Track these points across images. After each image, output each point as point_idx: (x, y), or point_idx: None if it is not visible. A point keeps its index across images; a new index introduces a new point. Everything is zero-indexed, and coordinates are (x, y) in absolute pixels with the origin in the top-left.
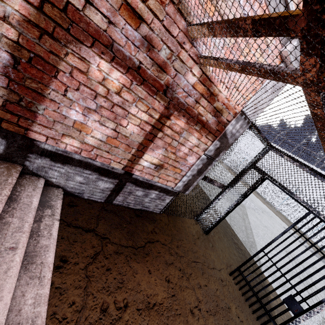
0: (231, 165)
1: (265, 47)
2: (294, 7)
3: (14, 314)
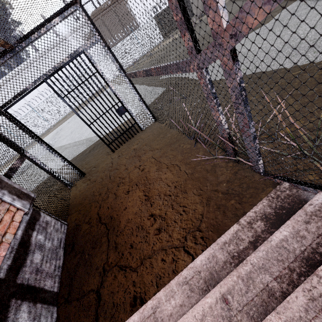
0: None
1: None
2: None
3: (185, 309)
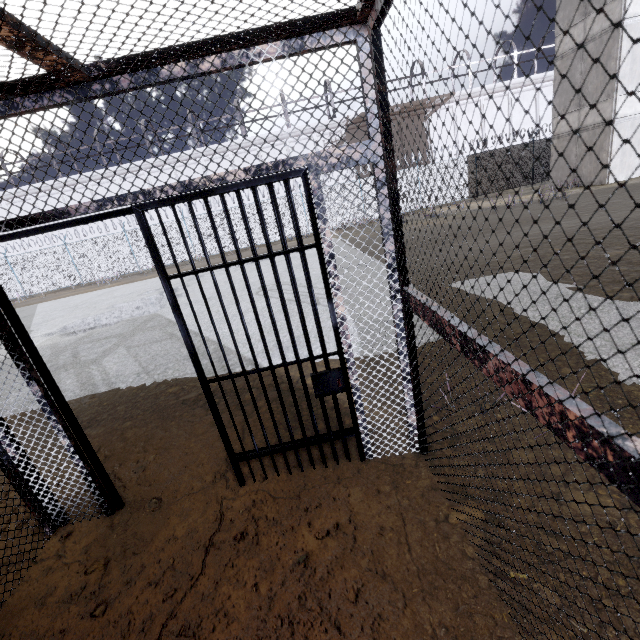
0: (67, 282)
1: None
2: None
3: None
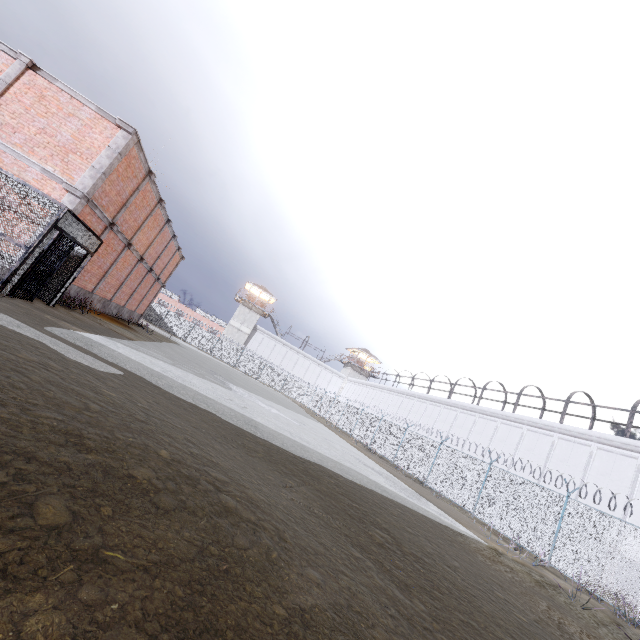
0: (365, 440)
1: (54, 187)
2: (62, 175)
3: None
